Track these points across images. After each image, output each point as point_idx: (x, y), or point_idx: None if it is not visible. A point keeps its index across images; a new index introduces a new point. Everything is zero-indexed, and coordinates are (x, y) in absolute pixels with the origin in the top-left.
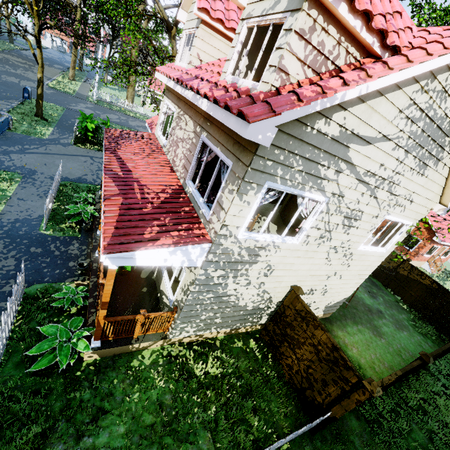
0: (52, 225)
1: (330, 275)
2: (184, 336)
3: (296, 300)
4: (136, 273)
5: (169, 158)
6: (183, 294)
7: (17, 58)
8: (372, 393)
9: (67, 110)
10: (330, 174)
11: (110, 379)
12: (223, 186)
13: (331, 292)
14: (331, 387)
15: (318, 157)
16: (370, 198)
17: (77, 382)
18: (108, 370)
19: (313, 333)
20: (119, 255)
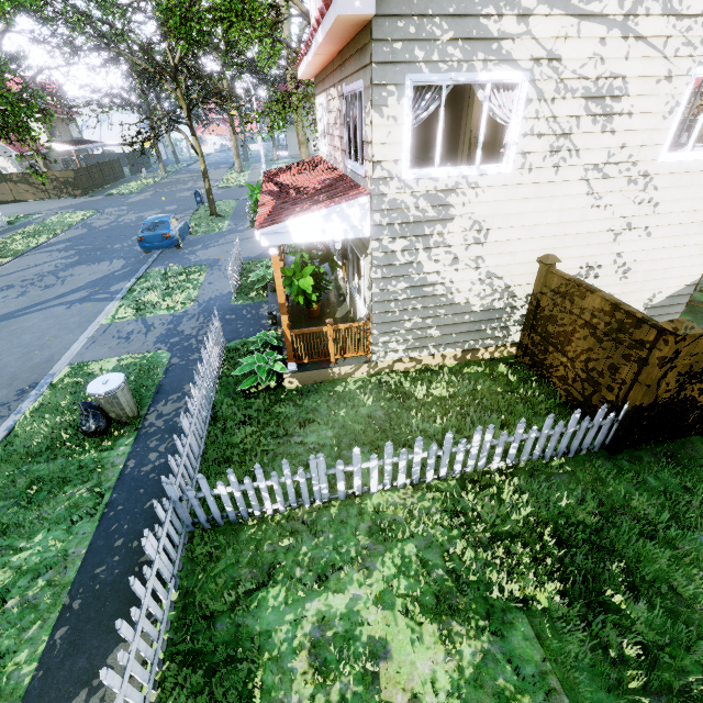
0: (241, 297)
1: (619, 230)
2: (393, 359)
3: (549, 277)
4: (330, 315)
5: (332, 163)
6: (369, 292)
7: (186, 175)
8: (675, 331)
9: (240, 201)
10: (510, 27)
11: (314, 400)
12: (363, 118)
13: (641, 270)
14: (623, 368)
15: (472, 5)
16: (628, 43)
17: (282, 402)
18: (311, 394)
19: (581, 308)
20: (271, 229)
